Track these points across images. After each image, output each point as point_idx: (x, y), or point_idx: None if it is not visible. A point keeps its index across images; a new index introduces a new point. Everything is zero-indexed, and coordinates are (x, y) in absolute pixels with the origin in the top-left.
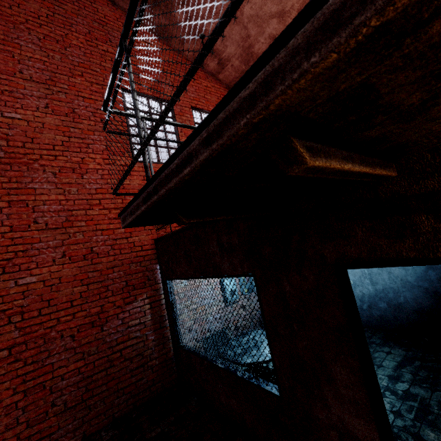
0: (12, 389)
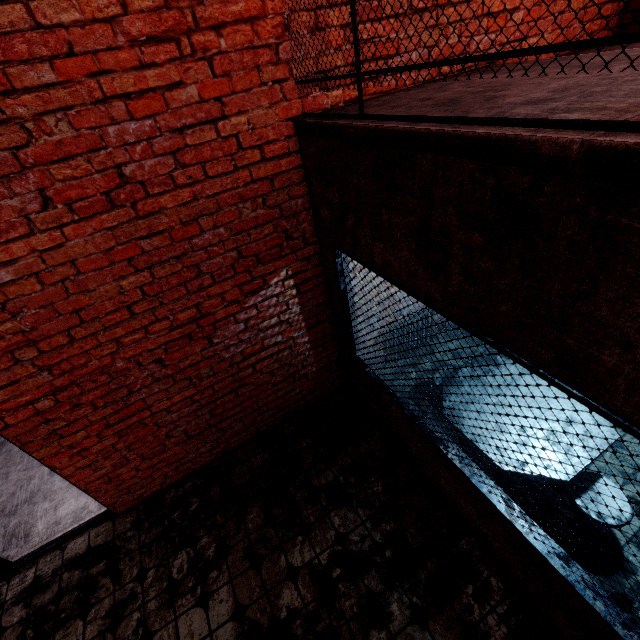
0: (94, 436)
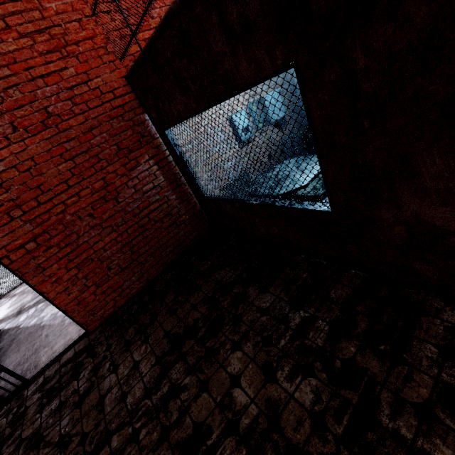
0: (63, 268)
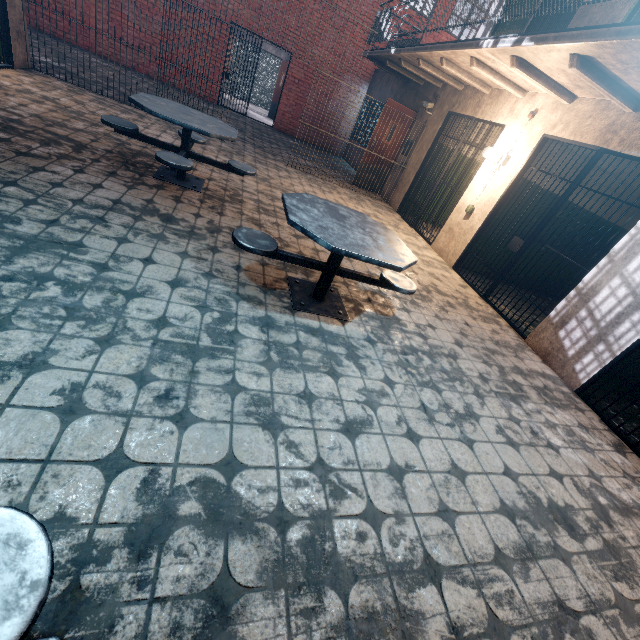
0: (293, 99)
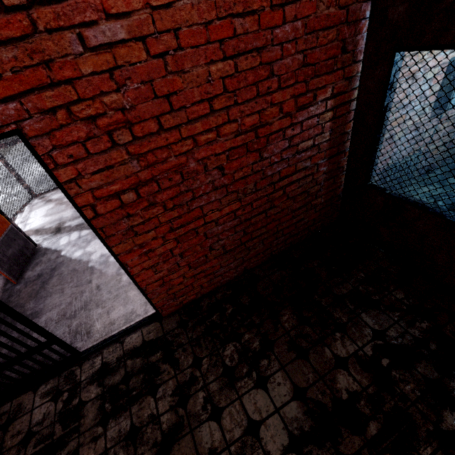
0: (160, 238)
